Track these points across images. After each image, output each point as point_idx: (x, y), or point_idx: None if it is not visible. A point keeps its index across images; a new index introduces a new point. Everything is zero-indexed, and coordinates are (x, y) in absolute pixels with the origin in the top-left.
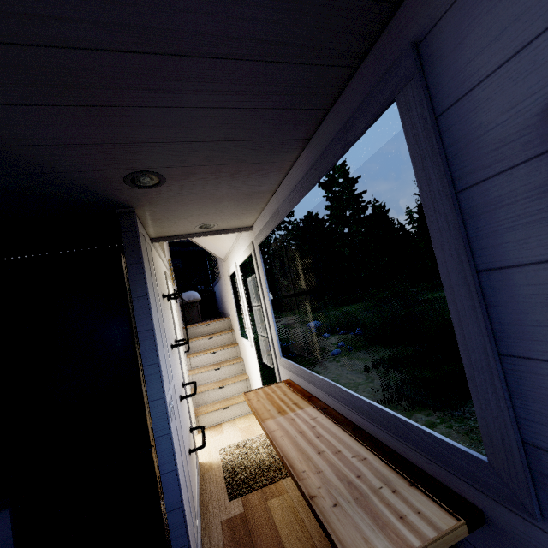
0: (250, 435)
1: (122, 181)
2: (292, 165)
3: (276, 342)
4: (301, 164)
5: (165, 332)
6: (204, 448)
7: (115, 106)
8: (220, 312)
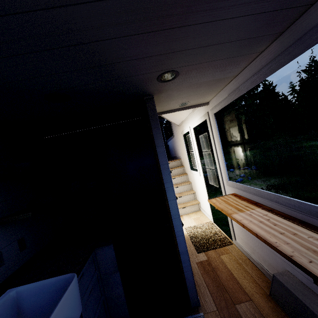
0: (200, 222)
1: (156, 78)
2: (258, 55)
3: (224, 172)
4: (269, 53)
5: None
6: None
7: (177, 27)
8: (172, 157)
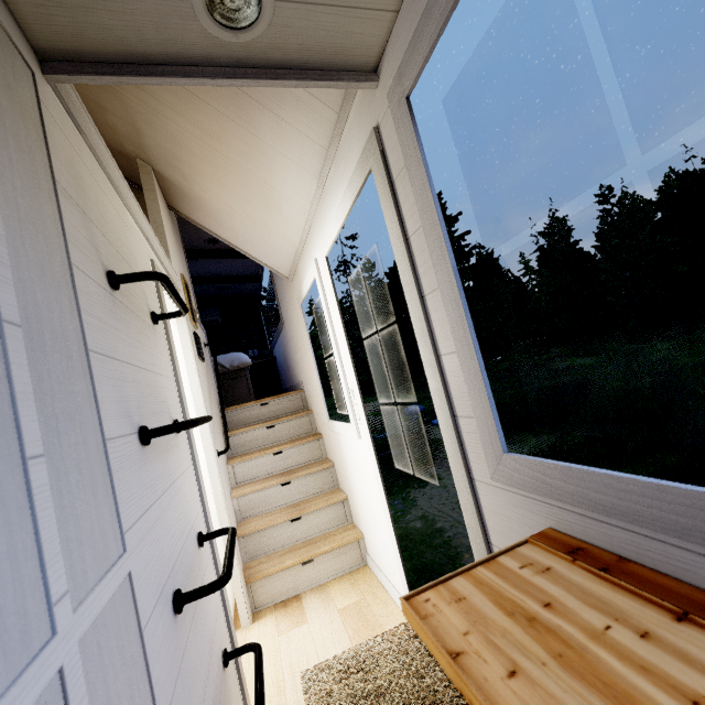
0: (367, 631)
1: None
2: None
3: (477, 407)
4: None
5: (94, 379)
6: (265, 668)
7: None
8: (285, 388)
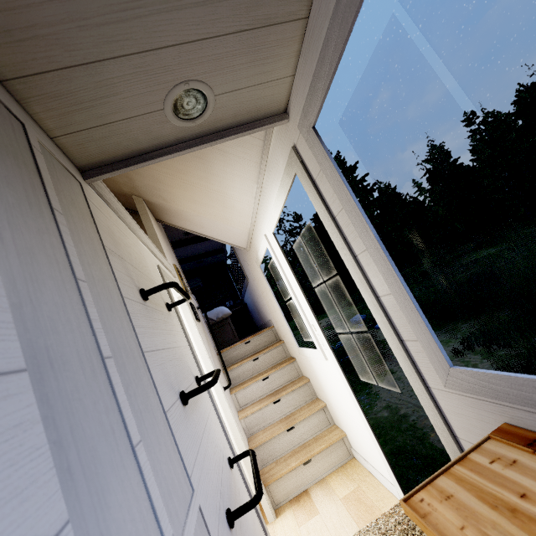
0: (368, 515)
1: None
2: None
3: (419, 334)
4: None
5: (150, 371)
6: None
7: None
8: (258, 325)
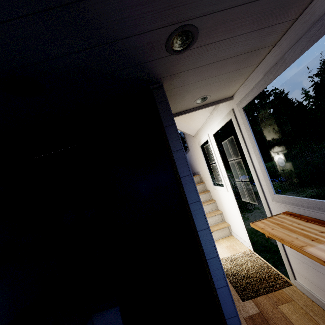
0: (235, 251)
1: (164, 45)
2: None
3: (267, 183)
4: None
5: None
6: None
7: None
8: None
